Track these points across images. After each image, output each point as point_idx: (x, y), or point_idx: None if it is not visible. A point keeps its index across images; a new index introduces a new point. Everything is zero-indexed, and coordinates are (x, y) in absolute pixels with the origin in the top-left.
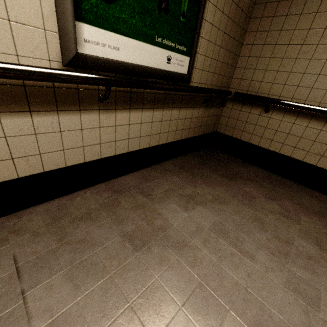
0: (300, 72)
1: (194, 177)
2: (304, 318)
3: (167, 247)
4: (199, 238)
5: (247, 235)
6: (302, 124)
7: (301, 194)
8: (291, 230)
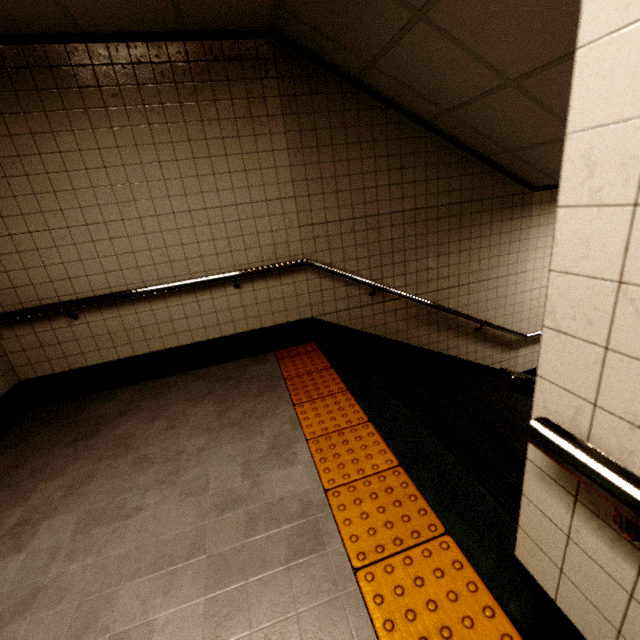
0: (75, 260)
1: (16, 487)
2: (196, 510)
3: (4, 627)
4: (59, 562)
5: (130, 491)
6: (130, 313)
7: (190, 384)
8: (181, 438)
